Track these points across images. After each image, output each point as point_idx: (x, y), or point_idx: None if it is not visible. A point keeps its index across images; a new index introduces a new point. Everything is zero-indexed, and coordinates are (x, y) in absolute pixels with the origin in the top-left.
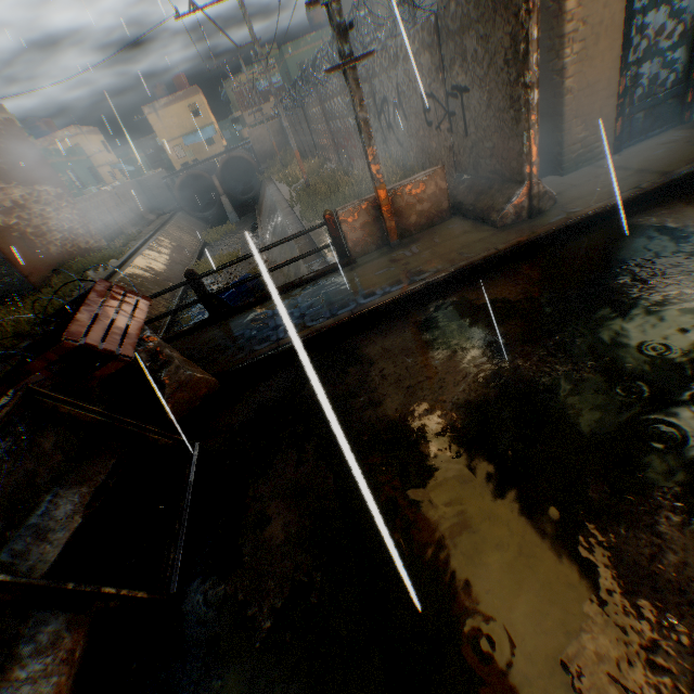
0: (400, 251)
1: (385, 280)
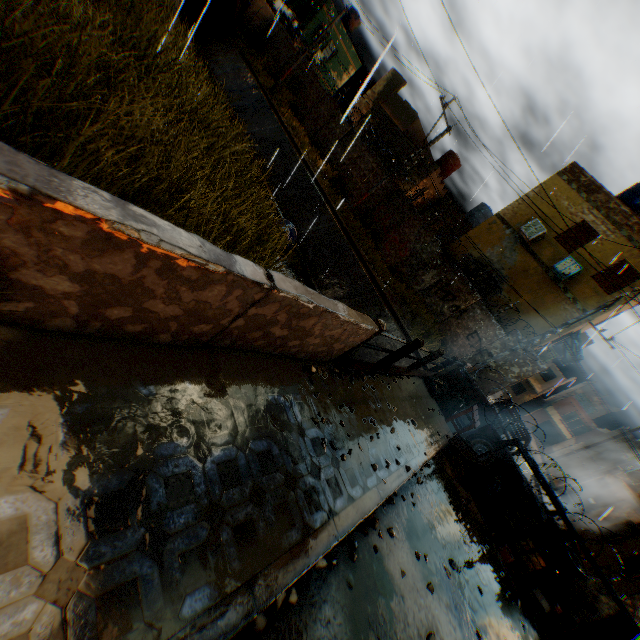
0: None
1: None
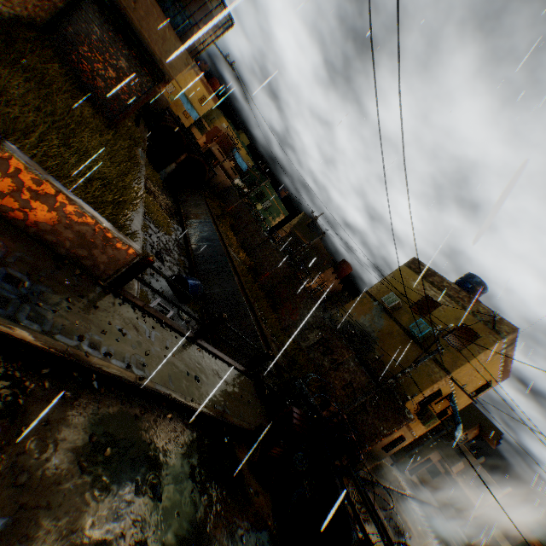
0: None
1: None
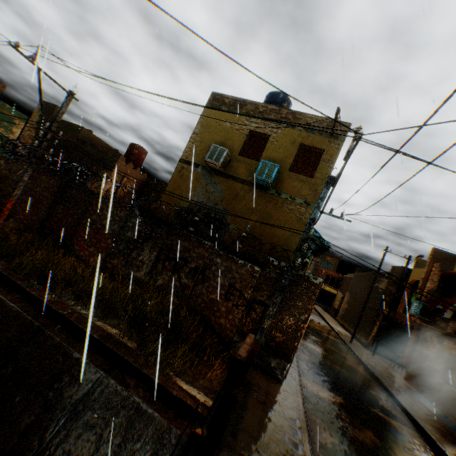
0: (253, 390)
1: (283, 425)
